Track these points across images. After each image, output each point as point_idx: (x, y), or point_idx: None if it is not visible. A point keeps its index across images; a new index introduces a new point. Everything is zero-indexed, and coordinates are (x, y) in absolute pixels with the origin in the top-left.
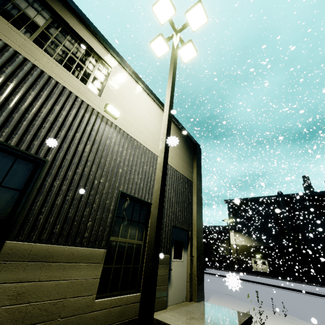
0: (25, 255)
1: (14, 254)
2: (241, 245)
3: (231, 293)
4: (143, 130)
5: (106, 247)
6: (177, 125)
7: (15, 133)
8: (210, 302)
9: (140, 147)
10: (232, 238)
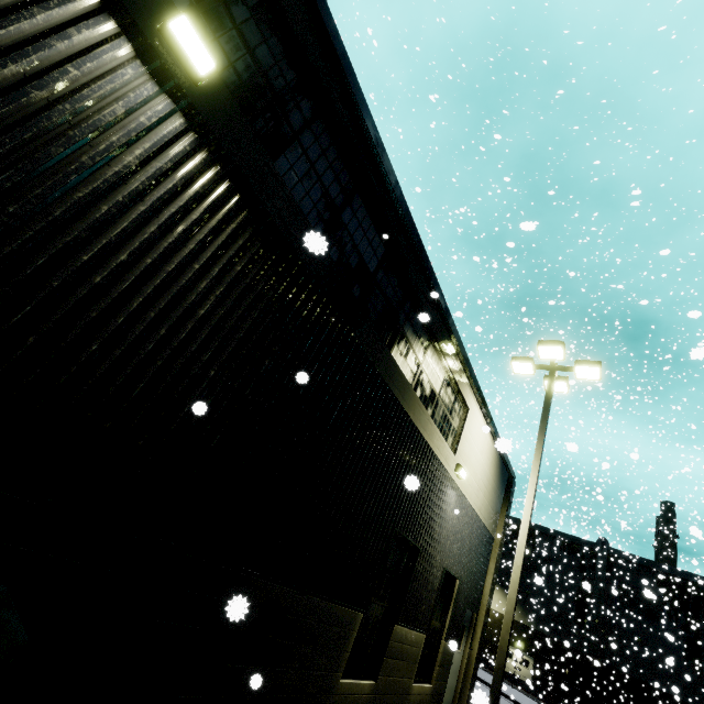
0: (398, 636)
1: (395, 635)
2: (493, 609)
3: None
4: (472, 480)
5: (427, 632)
6: (501, 454)
7: (413, 526)
8: None
9: (466, 506)
10: None
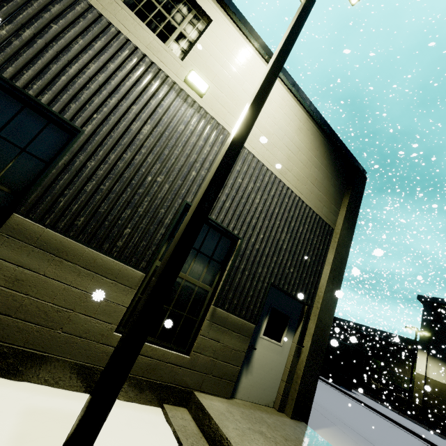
0: (33, 238)
1: (20, 232)
2: (438, 381)
3: (380, 443)
4: None
5: (145, 271)
6: (323, 129)
7: (49, 89)
8: (322, 432)
9: None
10: (421, 364)
